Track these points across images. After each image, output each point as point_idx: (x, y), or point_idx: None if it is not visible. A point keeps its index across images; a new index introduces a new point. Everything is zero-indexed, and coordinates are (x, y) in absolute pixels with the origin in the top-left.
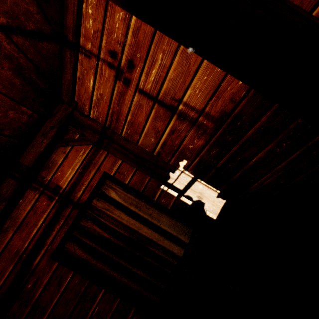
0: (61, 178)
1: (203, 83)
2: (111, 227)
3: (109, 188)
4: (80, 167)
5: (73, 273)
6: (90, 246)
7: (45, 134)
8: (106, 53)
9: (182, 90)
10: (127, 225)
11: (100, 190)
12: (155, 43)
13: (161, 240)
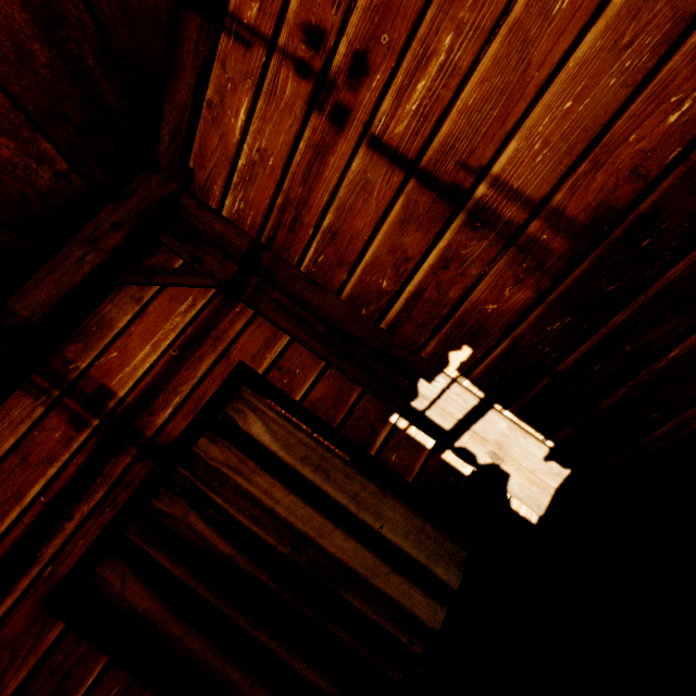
0: (116, 368)
1: (559, 122)
2: (240, 522)
3: (247, 408)
4: (175, 343)
5: (107, 662)
6: (173, 577)
7: (93, 240)
8: (296, 32)
9: (494, 142)
10: (289, 519)
11: (222, 411)
12: (438, 2)
13: (382, 576)
